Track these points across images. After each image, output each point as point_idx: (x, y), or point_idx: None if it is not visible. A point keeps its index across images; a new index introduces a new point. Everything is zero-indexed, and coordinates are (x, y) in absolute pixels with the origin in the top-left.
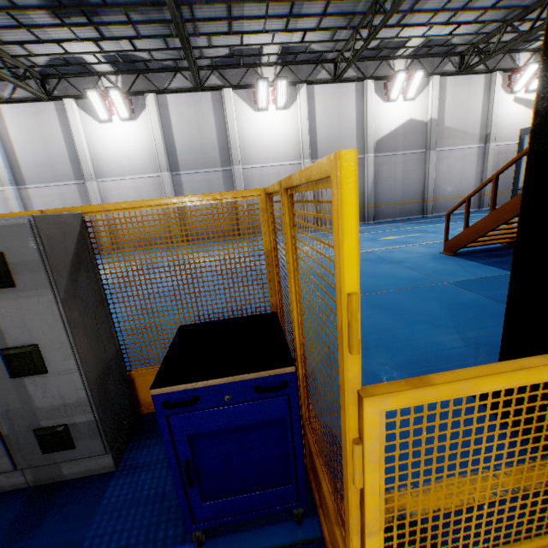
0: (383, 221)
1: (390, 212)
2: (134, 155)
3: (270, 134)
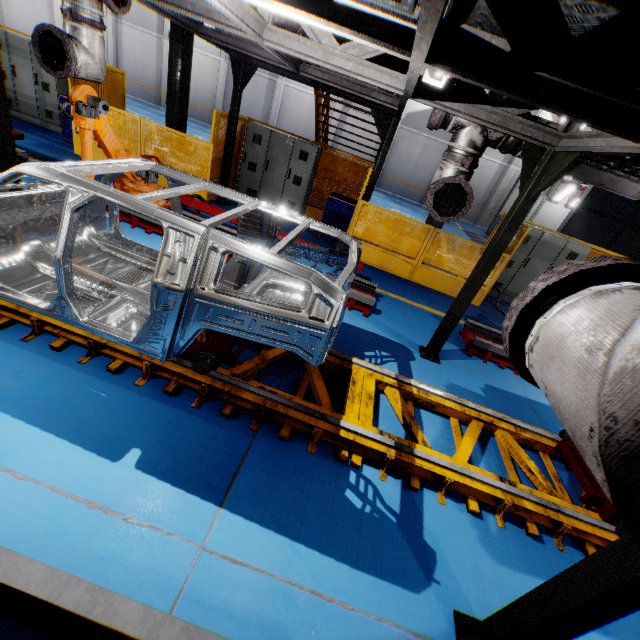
0: (384, 191)
1: (393, 187)
2: None
3: None
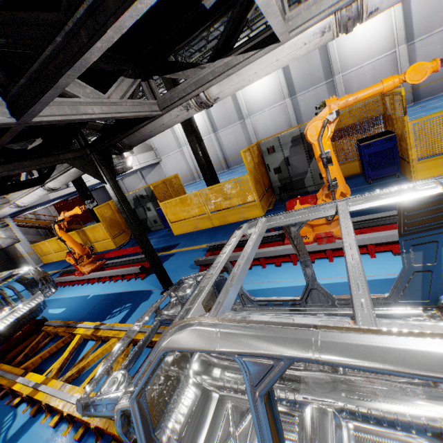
0: None
1: None
2: (268, 94)
3: (364, 39)
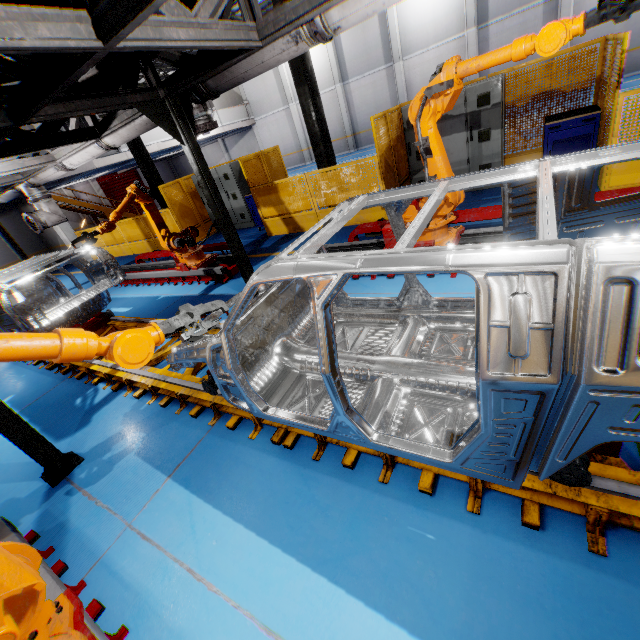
0: None
1: None
2: (440, 17)
3: None
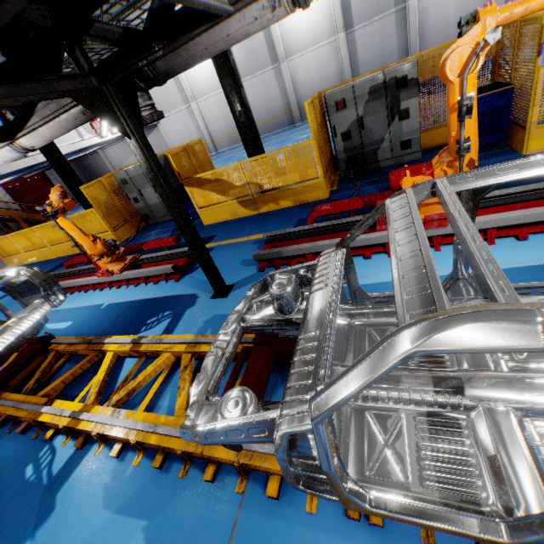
0: None
1: None
2: (314, 24)
3: None
